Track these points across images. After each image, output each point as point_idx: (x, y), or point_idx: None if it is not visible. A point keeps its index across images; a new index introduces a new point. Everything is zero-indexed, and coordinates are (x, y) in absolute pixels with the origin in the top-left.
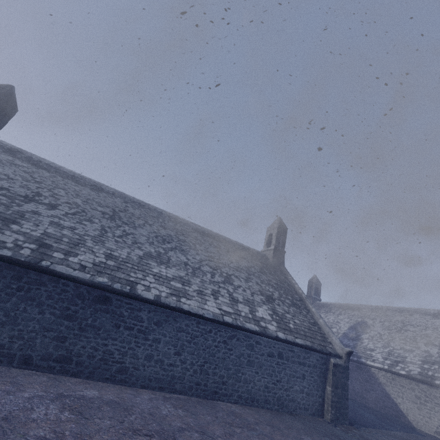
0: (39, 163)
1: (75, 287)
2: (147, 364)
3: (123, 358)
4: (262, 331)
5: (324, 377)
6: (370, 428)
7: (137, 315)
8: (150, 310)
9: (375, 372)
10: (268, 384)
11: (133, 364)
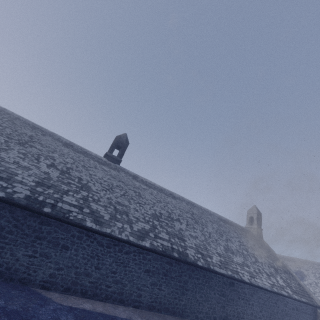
0: (146, 183)
1: (222, 278)
2: (251, 318)
3: (243, 315)
4: (289, 295)
5: None
6: None
7: (244, 291)
8: (247, 287)
9: None
10: None
11: (247, 318)
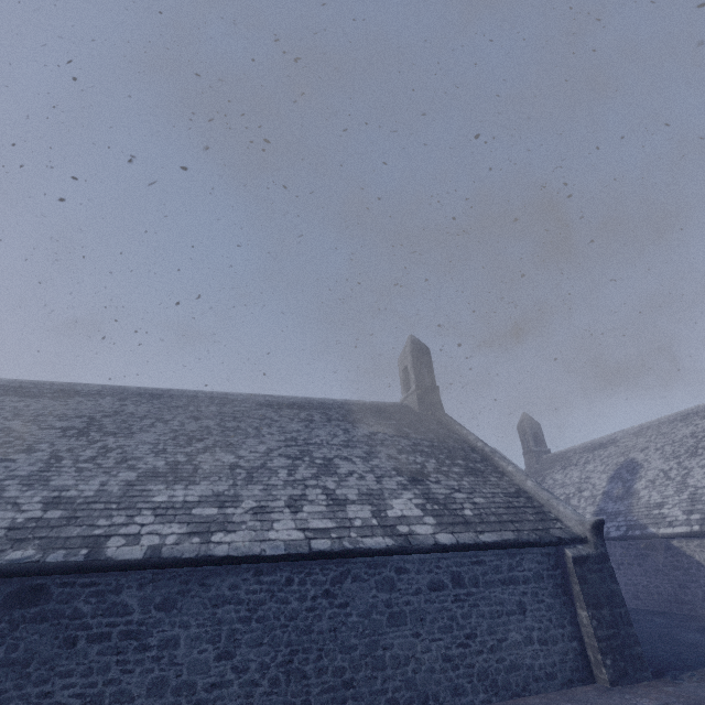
0: None
1: None
2: (156, 703)
3: None
4: (401, 543)
5: (566, 594)
6: (702, 669)
7: (115, 603)
8: (142, 582)
9: (682, 545)
10: (449, 651)
11: None
